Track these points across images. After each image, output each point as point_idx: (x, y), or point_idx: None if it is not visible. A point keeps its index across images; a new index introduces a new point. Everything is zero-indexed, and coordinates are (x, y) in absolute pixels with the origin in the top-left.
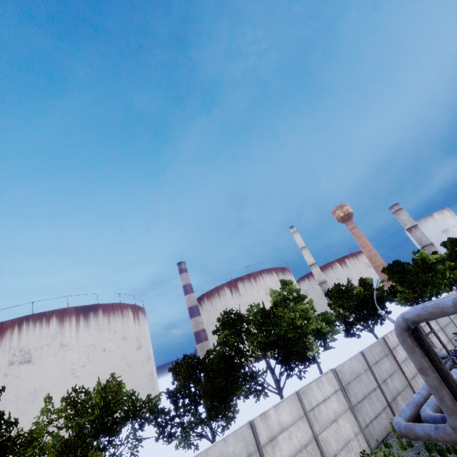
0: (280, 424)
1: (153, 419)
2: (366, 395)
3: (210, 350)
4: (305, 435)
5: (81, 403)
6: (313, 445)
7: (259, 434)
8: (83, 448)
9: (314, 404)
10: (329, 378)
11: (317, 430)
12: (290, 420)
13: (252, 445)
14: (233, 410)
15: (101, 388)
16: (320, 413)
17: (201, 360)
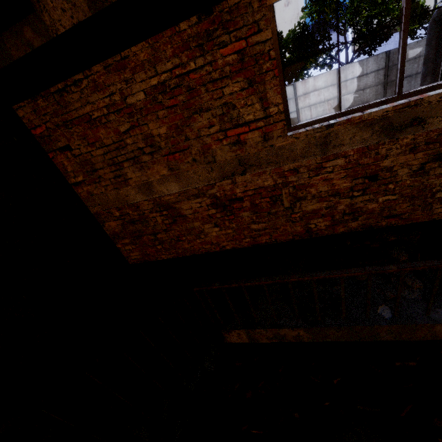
0: (314, 87)
1: None
2: (411, 75)
3: (291, 31)
4: (331, 95)
5: None
6: (334, 101)
7: (298, 91)
8: None
9: (349, 78)
10: (378, 59)
11: (342, 94)
12: (323, 86)
13: (291, 95)
14: (300, 76)
15: None
16: (351, 84)
17: (284, 39)
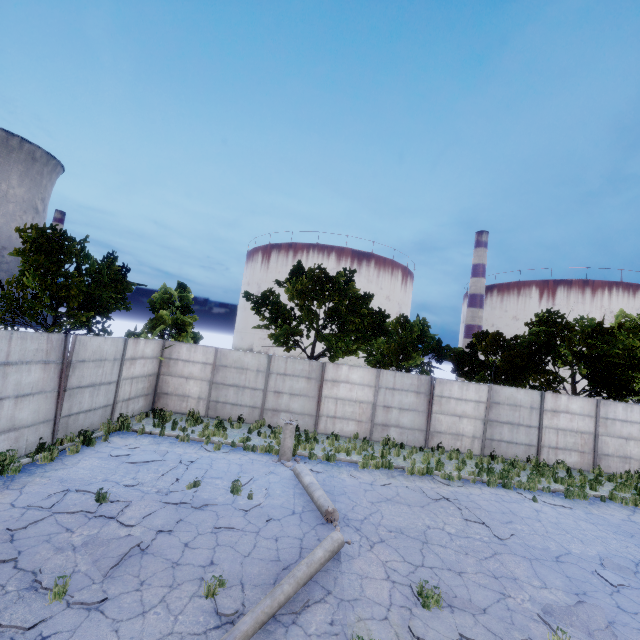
0: (567, 408)
1: (453, 359)
2: None
3: (518, 336)
4: (586, 427)
5: (405, 326)
6: (589, 436)
7: (545, 402)
8: (406, 351)
9: (610, 417)
10: None
11: (600, 432)
12: (578, 411)
13: (536, 404)
14: (521, 386)
15: (420, 323)
16: (612, 425)
17: (506, 340)
